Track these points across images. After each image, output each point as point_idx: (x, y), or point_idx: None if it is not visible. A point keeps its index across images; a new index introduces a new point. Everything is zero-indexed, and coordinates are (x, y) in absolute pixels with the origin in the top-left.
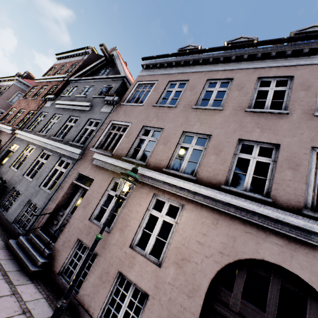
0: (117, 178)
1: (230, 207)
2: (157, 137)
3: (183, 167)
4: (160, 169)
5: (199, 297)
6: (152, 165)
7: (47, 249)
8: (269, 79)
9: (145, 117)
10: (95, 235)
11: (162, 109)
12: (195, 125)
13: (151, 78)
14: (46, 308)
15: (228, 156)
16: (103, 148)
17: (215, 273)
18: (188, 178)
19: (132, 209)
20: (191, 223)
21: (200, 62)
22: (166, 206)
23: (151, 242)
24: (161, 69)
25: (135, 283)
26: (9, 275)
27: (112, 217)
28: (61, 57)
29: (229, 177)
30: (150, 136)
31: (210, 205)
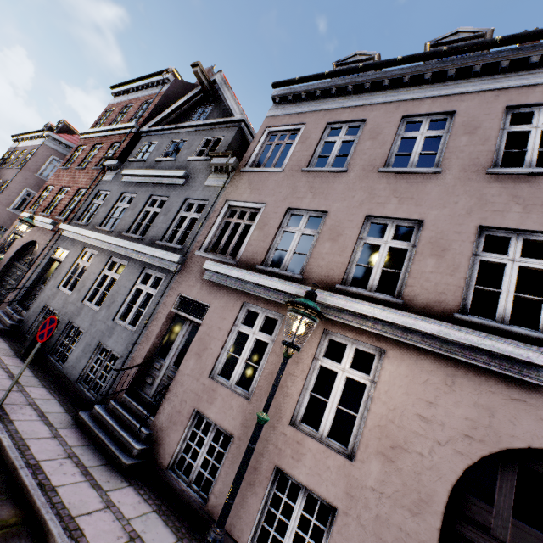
0: (250, 303)
1: (477, 355)
2: (298, 225)
3: (373, 281)
4: (330, 285)
5: (433, 515)
6: (314, 278)
7: (144, 427)
8: (529, 109)
9: (290, 192)
10: (224, 403)
11: (321, 175)
12: (389, 204)
13: (292, 119)
14: (162, 530)
15: (461, 259)
16: (217, 251)
17: (460, 473)
18: (386, 302)
19: None
20: (401, 383)
21: (385, 85)
22: (350, 352)
23: (328, 415)
24: (309, 103)
25: (307, 488)
26: (93, 473)
27: (230, 366)
28: (121, 91)
29: (467, 297)
30: (303, 227)
31: (437, 350)
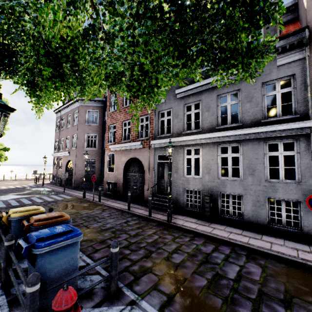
0: None
1: None
2: None
3: None
4: None
5: None
6: None
7: None
8: None
9: None
10: None
11: None
12: None
13: None
14: None
15: None
16: None
17: None
18: None
19: None
20: None
21: None
22: None
23: None
24: None
25: None
26: None
27: None
28: None
29: None
30: None
31: None
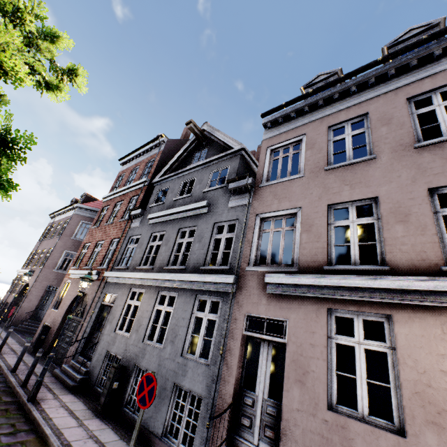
0: (335, 309)
1: None
2: None
3: None
4: (431, 269)
5: None
6: (405, 266)
7: None
8: None
9: (322, 191)
10: (367, 445)
11: (348, 168)
12: None
13: (289, 135)
14: None
15: None
16: (267, 262)
17: None
18: None
19: (427, 370)
20: None
21: (371, 83)
22: None
23: None
24: (300, 118)
25: None
26: None
27: None
28: (127, 160)
29: None
30: (355, 218)
31: None
